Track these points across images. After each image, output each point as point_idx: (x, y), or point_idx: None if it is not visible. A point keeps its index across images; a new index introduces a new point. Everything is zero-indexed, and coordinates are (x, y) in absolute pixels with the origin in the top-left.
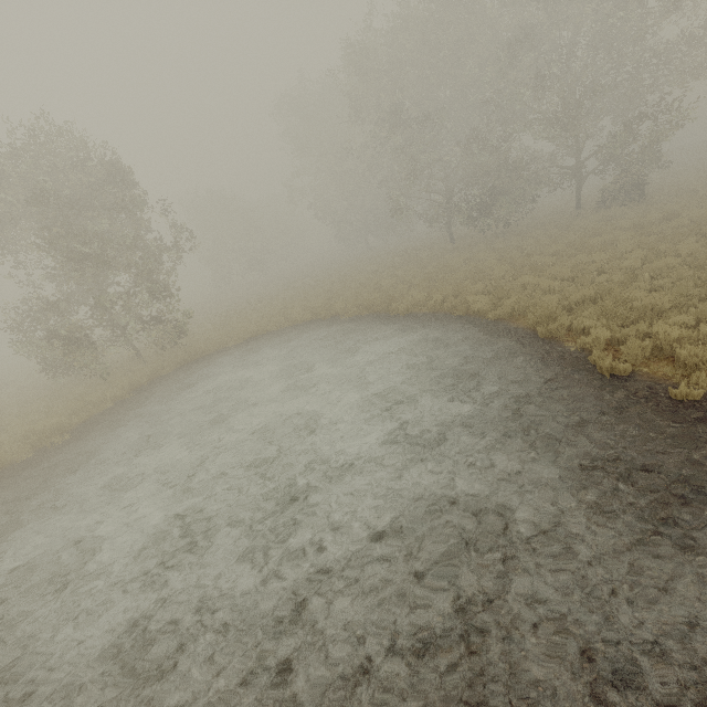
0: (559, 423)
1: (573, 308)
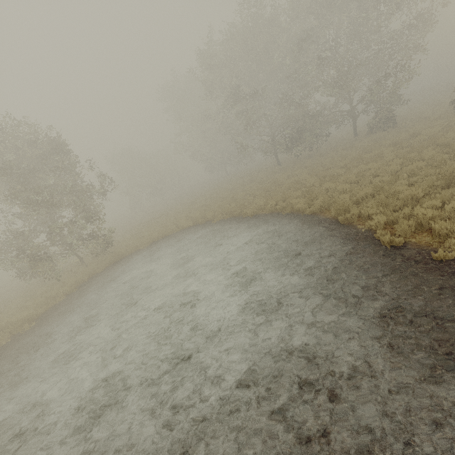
0: (360, 285)
1: (360, 202)
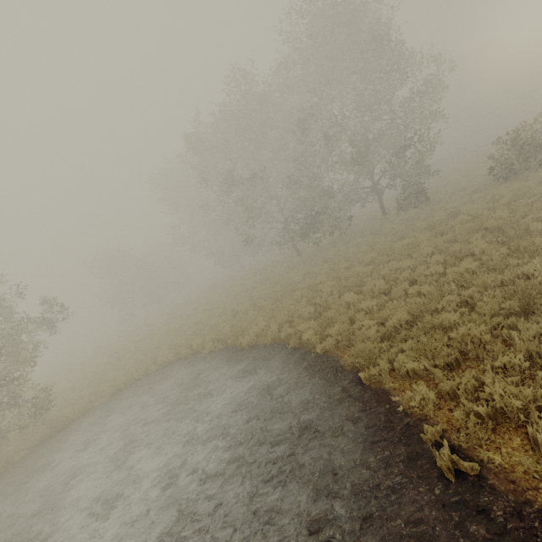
0: None
1: (393, 334)
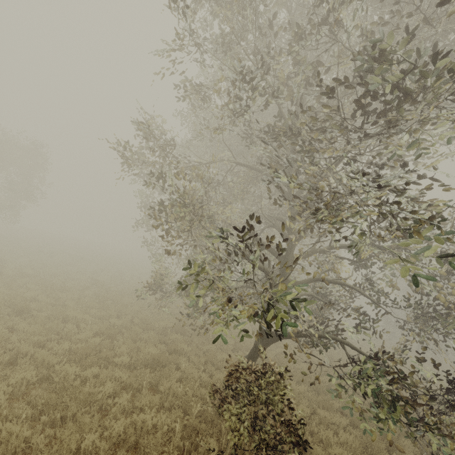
0: None
1: None
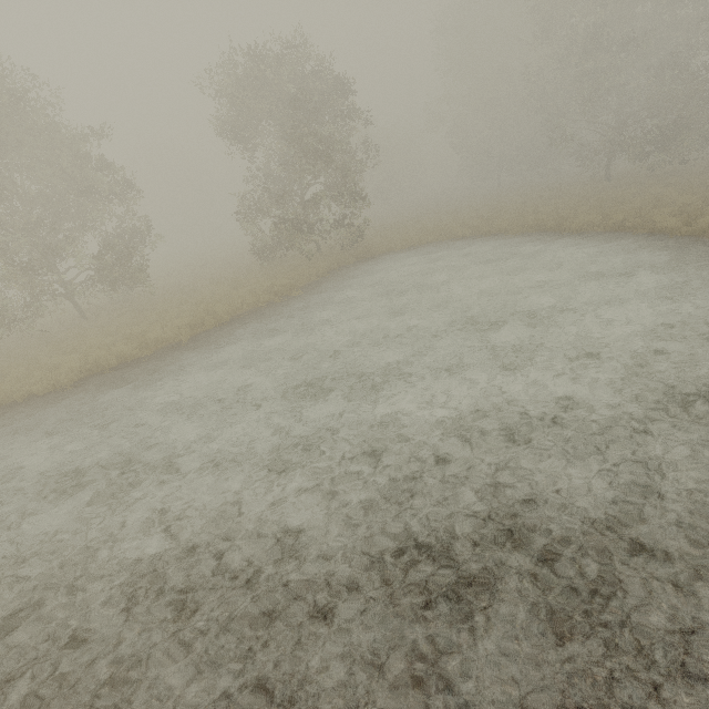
0: None
1: None
